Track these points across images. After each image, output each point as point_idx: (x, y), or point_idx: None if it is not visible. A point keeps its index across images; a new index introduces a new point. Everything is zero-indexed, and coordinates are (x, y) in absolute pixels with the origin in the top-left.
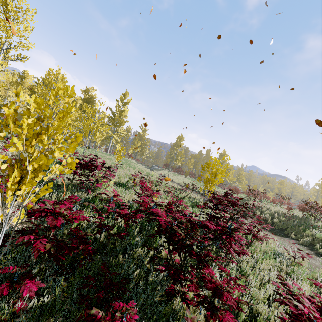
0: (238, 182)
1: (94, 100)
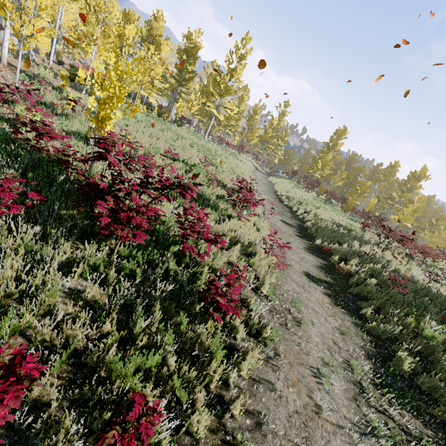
0: (430, 232)
1: (196, 51)
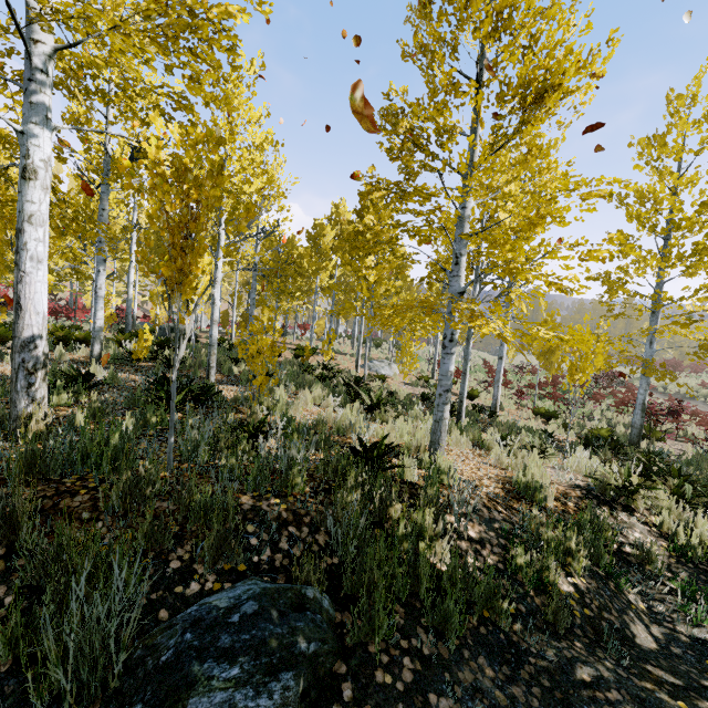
0: (673, 350)
1: None
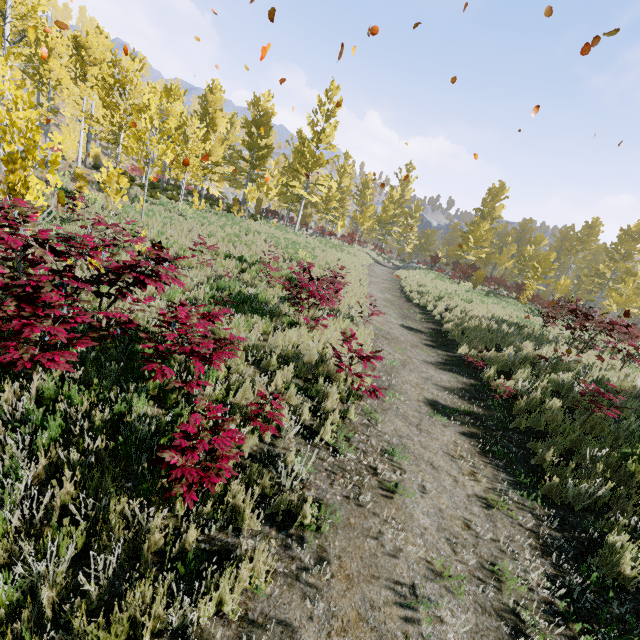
0: None
1: (268, 119)
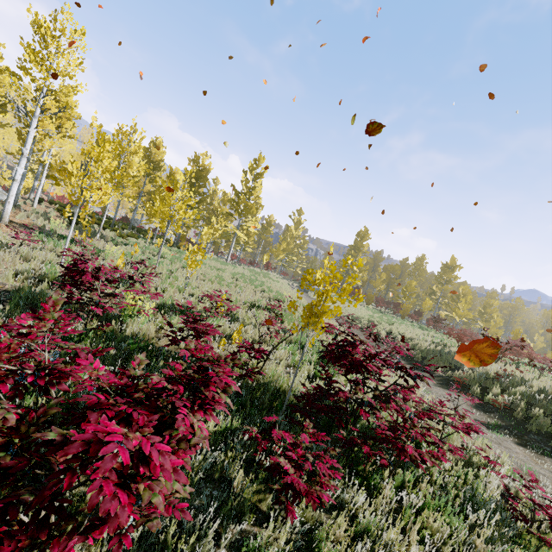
0: (483, 321)
1: (207, 173)
